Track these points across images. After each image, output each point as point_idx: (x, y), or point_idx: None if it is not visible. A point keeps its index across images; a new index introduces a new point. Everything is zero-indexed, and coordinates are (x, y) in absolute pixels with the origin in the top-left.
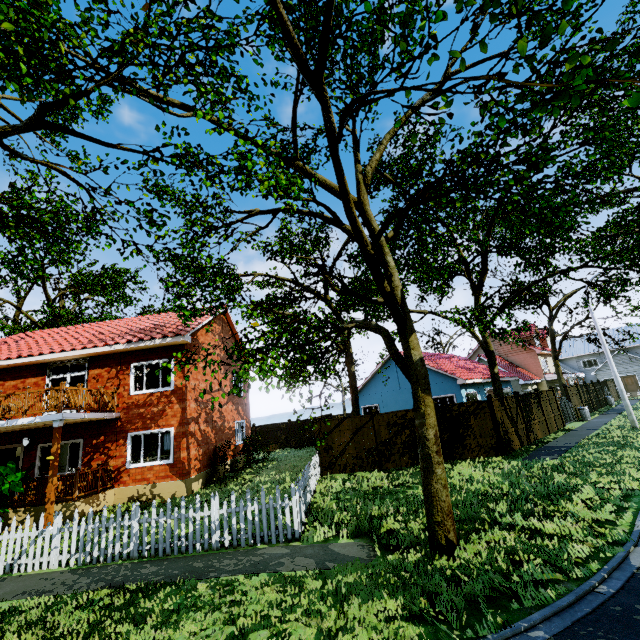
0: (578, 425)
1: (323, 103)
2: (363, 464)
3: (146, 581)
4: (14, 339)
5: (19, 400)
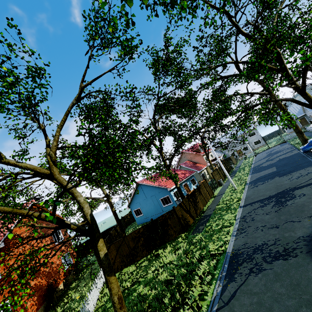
0: (219, 190)
1: None
2: (126, 263)
3: None
4: None
5: None
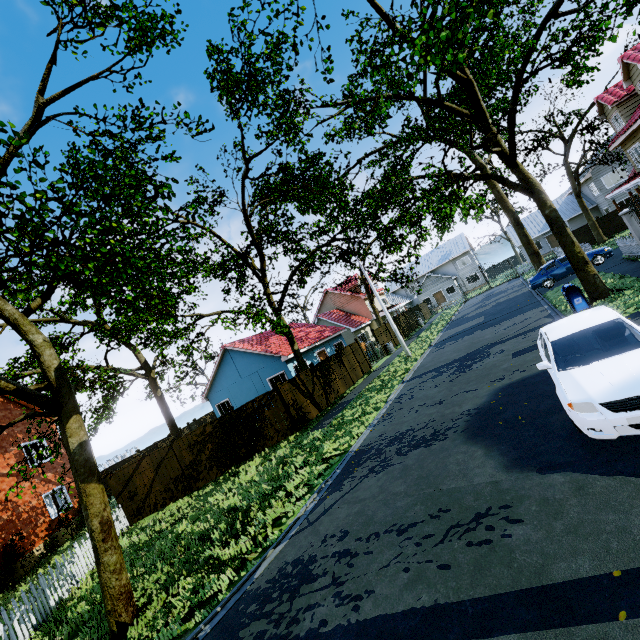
0: (382, 362)
1: None
2: (173, 494)
3: None
4: None
5: None
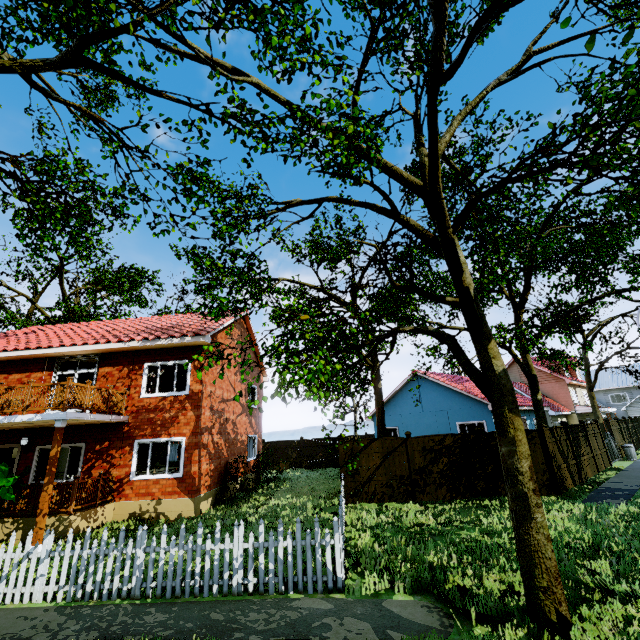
0: (626, 465)
1: (440, 19)
2: (394, 494)
3: (151, 636)
4: (24, 331)
5: (21, 394)
